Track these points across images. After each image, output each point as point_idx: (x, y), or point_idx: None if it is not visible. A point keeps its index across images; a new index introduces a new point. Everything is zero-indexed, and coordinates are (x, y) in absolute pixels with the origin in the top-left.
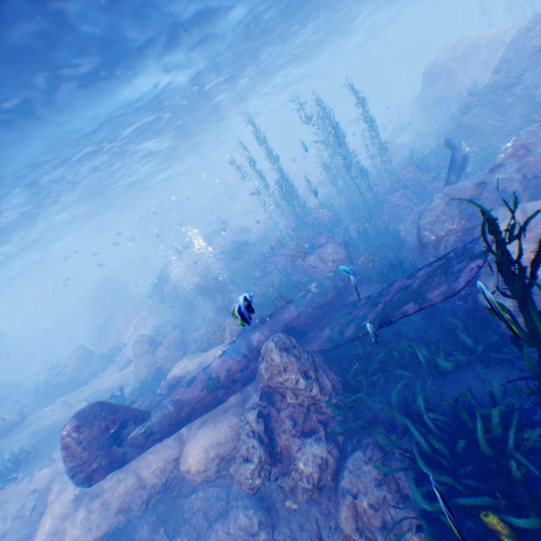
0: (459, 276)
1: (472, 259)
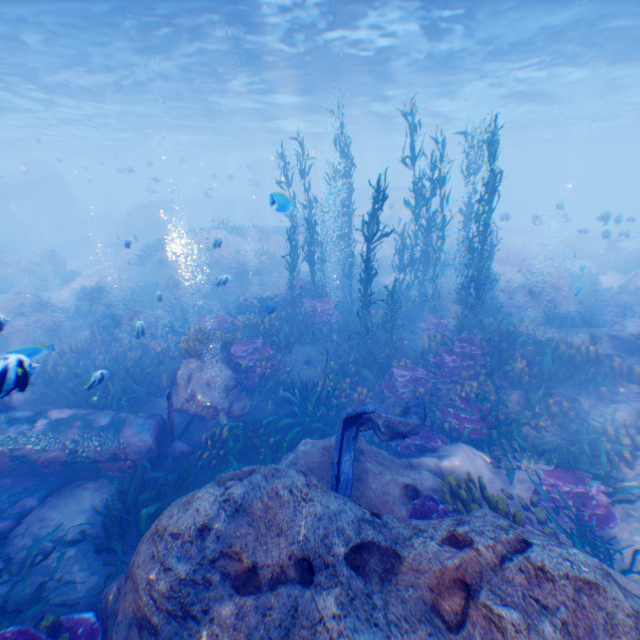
0: None
1: None
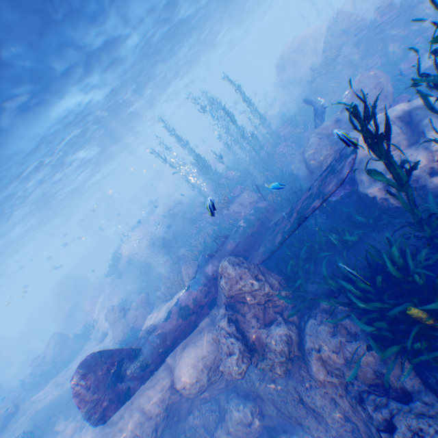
0: (343, 170)
1: (347, 157)
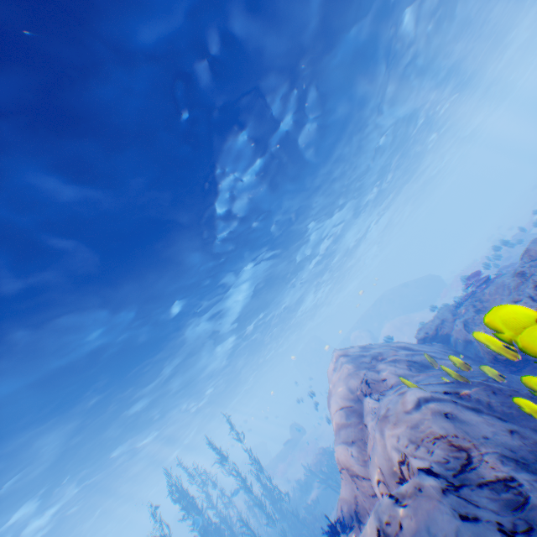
0: None
1: None
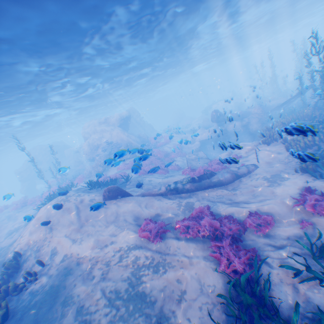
0: None
1: None
